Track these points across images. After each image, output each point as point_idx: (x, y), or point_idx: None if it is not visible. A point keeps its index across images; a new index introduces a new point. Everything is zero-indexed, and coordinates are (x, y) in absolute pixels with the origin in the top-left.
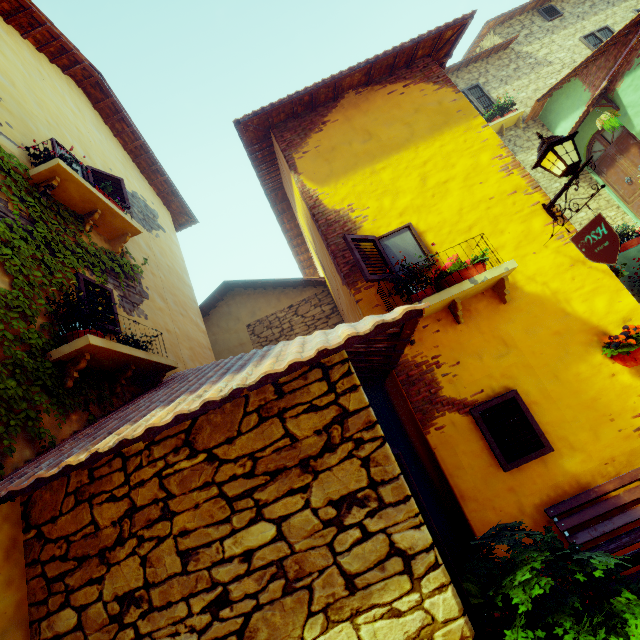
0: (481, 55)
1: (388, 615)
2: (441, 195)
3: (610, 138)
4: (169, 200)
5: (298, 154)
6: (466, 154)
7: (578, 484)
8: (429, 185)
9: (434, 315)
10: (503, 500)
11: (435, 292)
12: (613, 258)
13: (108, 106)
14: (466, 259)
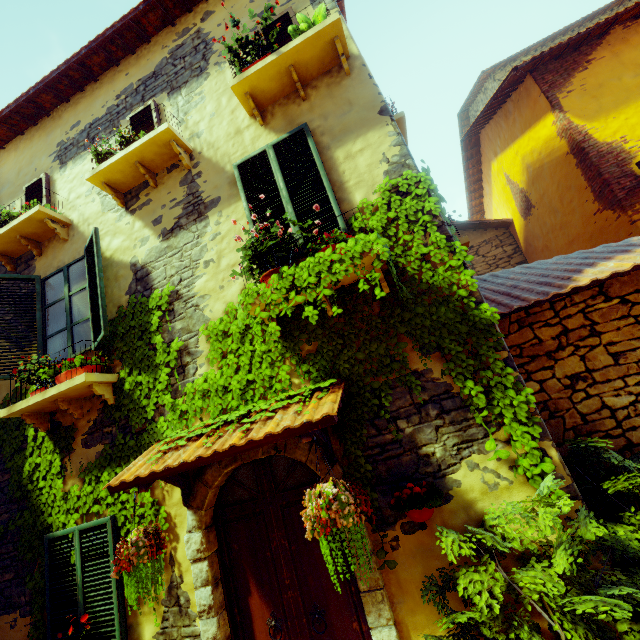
0: None
1: None
2: None
3: None
4: None
5: (562, 94)
6: None
7: None
8: None
9: None
10: None
11: None
12: None
13: None
14: None
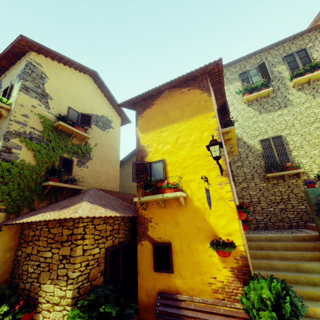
0: (313, 28)
1: (60, 288)
2: (181, 149)
3: None
4: (120, 114)
5: (139, 117)
6: (199, 130)
7: (177, 290)
8: (178, 143)
9: (157, 201)
10: (150, 281)
11: (151, 194)
12: (210, 208)
13: (99, 82)
14: (178, 181)
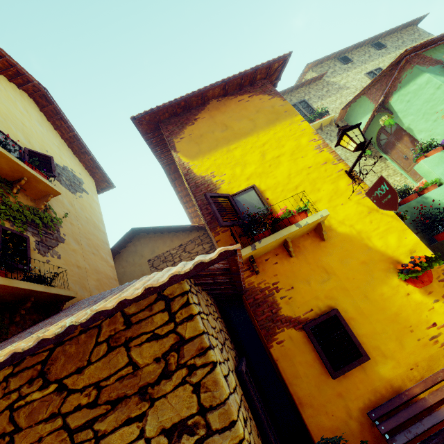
0: (305, 83)
1: None
2: (275, 165)
3: (390, 131)
4: (94, 172)
5: (177, 139)
6: (291, 138)
7: (392, 388)
8: (267, 159)
9: (273, 251)
10: (334, 405)
11: (271, 234)
12: (395, 206)
13: (51, 110)
14: (295, 209)
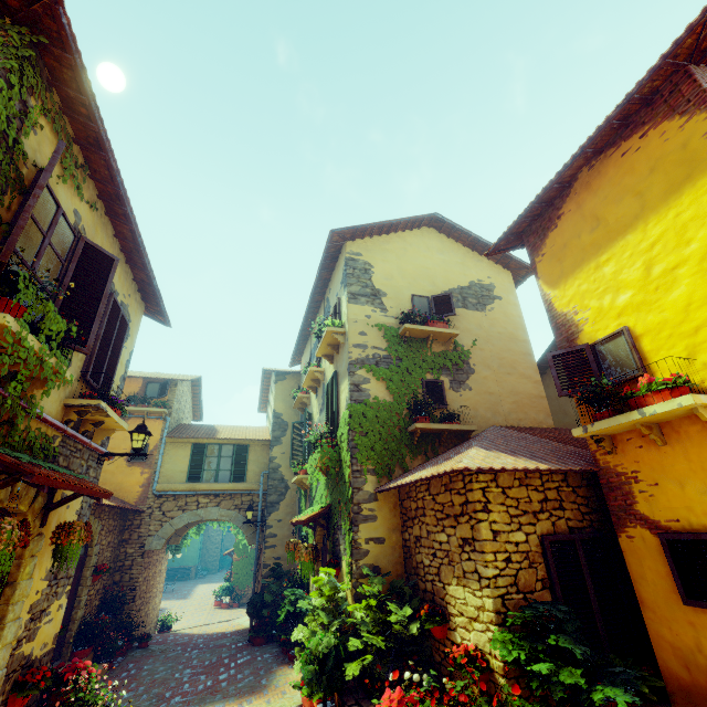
0: None
1: (473, 594)
2: (666, 287)
3: None
4: (507, 263)
5: (538, 258)
6: None
7: None
8: (653, 275)
9: (639, 430)
10: (680, 627)
11: (611, 416)
12: None
13: (446, 227)
14: (684, 371)
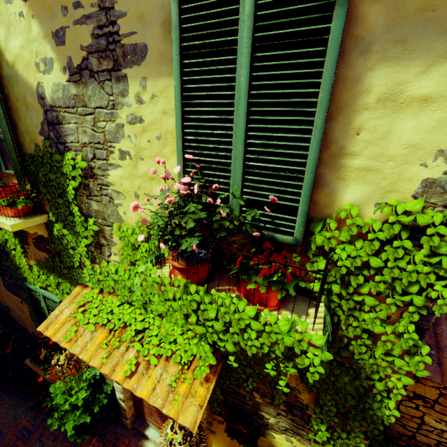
0: None
1: None
2: None
3: None
4: None
5: None
6: None
7: None
8: None
9: None
10: None
11: None
12: None
13: None
14: None
